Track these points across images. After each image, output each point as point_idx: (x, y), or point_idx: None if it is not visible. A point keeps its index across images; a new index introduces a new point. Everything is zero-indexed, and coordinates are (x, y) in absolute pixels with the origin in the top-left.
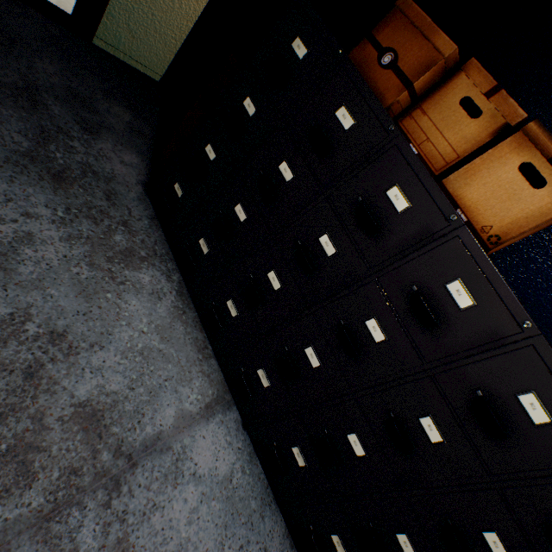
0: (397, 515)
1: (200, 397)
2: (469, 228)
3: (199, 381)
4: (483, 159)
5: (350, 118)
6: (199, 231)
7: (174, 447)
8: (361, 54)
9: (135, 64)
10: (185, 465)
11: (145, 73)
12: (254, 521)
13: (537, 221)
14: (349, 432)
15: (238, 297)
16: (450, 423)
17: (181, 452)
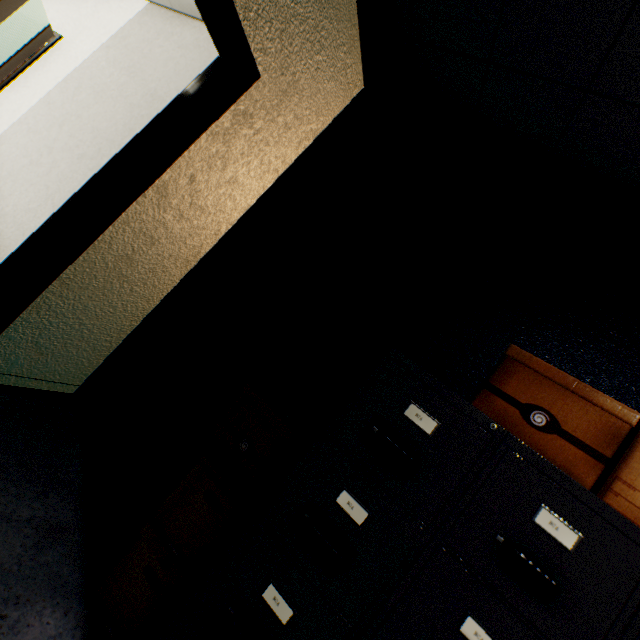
0: None
1: None
2: None
3: None
4: None
5: (566, 527)
6: None
7: None
8: (491, 408)
9: (36, 382)
10: None
11: (51, 389)
12: None
13: None
14: None
15: None
16: None
17: None
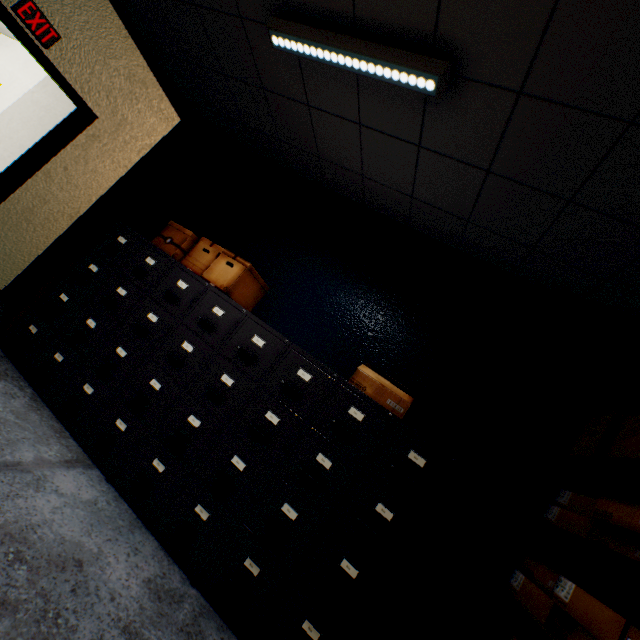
0: (228, 447)
1: (60, 455)
2: (217, 288)
3: (58, 447)
4: (214, 264)
5: (154, 261)
6: (55, 349)
7: (35, 472)
8: (158, 241)
9: None
10: (47, 484)
11: None
12: (122, 531)
13: (237, 277)
14: (189, 416)
15: (94, 378)
16: (234, 371)
17: (42, 476)
